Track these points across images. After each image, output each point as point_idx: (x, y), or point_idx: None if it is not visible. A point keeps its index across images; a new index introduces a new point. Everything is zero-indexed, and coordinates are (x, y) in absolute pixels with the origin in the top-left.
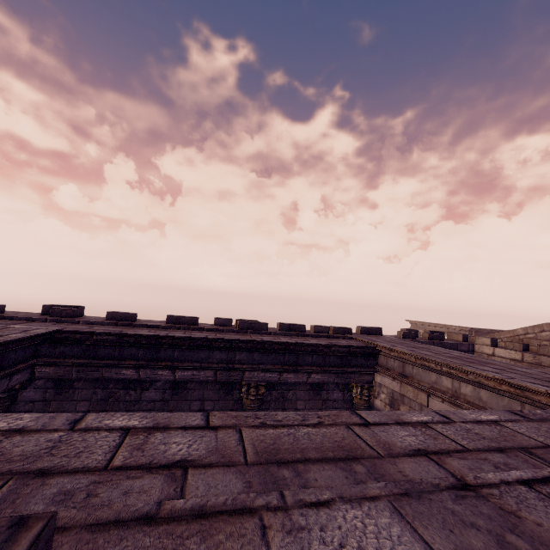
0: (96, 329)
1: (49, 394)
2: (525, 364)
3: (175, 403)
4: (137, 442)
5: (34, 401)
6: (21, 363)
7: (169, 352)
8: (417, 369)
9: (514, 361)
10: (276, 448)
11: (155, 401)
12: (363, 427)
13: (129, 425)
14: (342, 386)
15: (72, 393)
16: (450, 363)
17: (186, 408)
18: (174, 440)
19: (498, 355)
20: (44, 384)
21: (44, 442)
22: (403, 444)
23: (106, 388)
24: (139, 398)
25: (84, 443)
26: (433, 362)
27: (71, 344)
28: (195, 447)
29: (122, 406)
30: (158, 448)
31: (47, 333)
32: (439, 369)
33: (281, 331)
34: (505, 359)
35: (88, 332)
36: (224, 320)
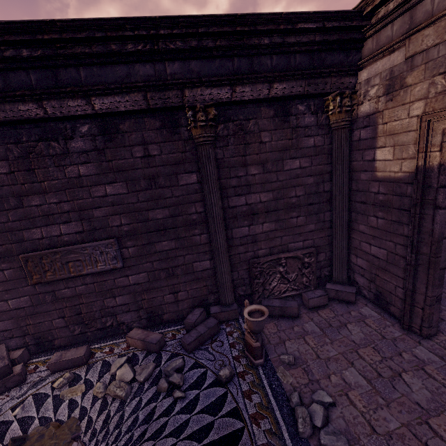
0: None
1: None
2: None
3: (112, 151)
4: None
5: None
6: None
7: (72, 74)
8: None
9: None
10: None
11: (86, 152)
12: None
13: None
14: (314, 107)
15: None
16: None
17: (128, 156)
18: None
19: None
20: None
21: None
22: None
23: (19, 142)
24: (66, 150)
25: None
26: None
27: None
28: None
29: (49, 163)
30: None
31: None
32: None
33: None
34: None
35: None
36: None
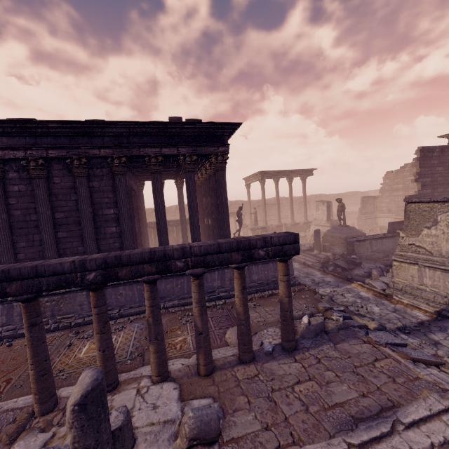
0: None
1: None
2: None
3: None
4: None
5: None
6: None
7: None
8: None
9: None
10: None
11: None
12: None
13: None
14: None
15: None
16: None
17: None
18: None
19: None
20: None
21: None
22: None
23: None
24: None
25: None
26: None
27: None
28: None
29: None
30: None
31: None
32: None
33: None
34: None
35: None
36: None
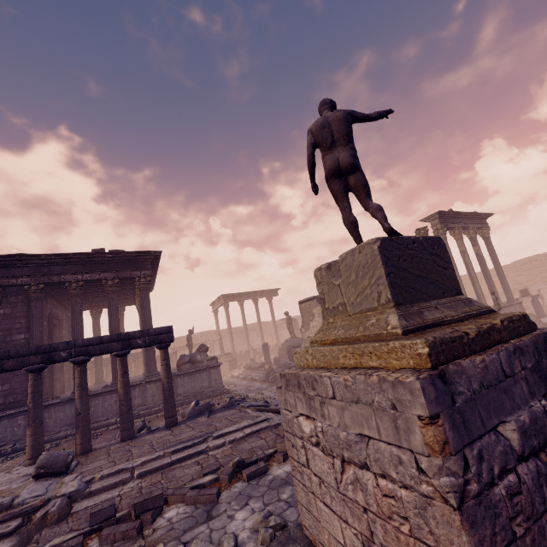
0: None
1: None
2: None
3: None
4: None
5: None
6: None
7: None
8: None
9: None
10: None
11: None
12: None
13: None
14: None
15: None
16: None
17: None
18: None
19: None
20: None
21: None
22: None
23: None
24: None
25: None
26: None
27: None
28: None
29: None
30: None
31: None
32: None
33: None
34: None
35: None
36: None
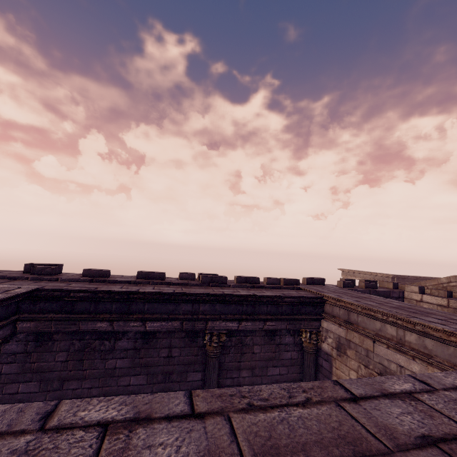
0: (73, 286)
1: (30, 347)
2: (451, 309)
3: (146, 351)
4: (118, 446)
5: (16, 353)
6: (3, 319)
7: (140, 306)
8: (361, 317)
9: (440, 306)
10: (274, 444)
11: (127, 350)
12: (353, 404)
13: (107, 418)
14: (293, 331)
15: (51, 344)
16: (398, 315)
17: (156, 355)
18: (159, 439)
19: (426, 301)
20: (25, 337)
21: (6, 454)
22: (404, 428)
23: (83, 339)
24: (113, 347)
25: (55, 454)
26: (380, 312)
27: (50, 300)
28: (184, 450)
29: (97, 356)
30: (142, 455)
31: (27, 292)
32: (384, 319)
33: (238, 283)
34: (432, 305)
35: (65, 289)
36: (188, 274)
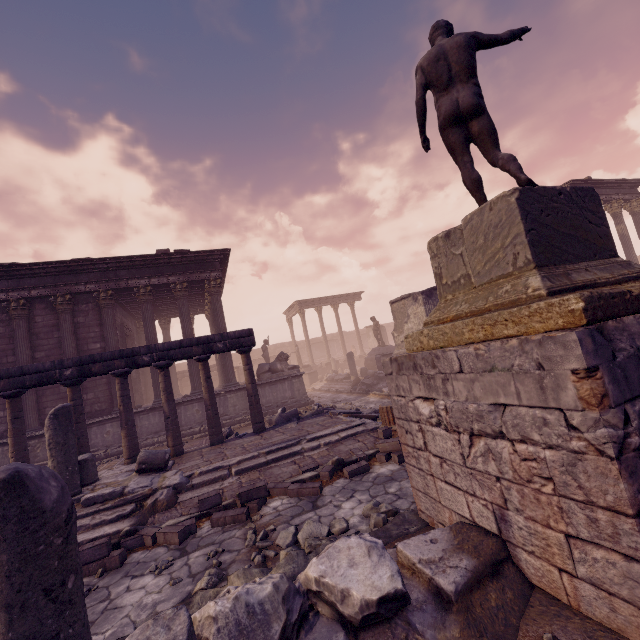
0: None
1: None
2: None
3: None
4: None
5: None
6: None
7: None
8: None
9: None
10: None
11: None
12: None
13: None
14: None
15: None
16: None
17: None
18: None
19: None
20: None
21: None
22: None
23: None
24: None
25: None
26: None
27: None
28: None
29: None
30: None
31: None
32: None
33: None
34: None
35: None
36: None
